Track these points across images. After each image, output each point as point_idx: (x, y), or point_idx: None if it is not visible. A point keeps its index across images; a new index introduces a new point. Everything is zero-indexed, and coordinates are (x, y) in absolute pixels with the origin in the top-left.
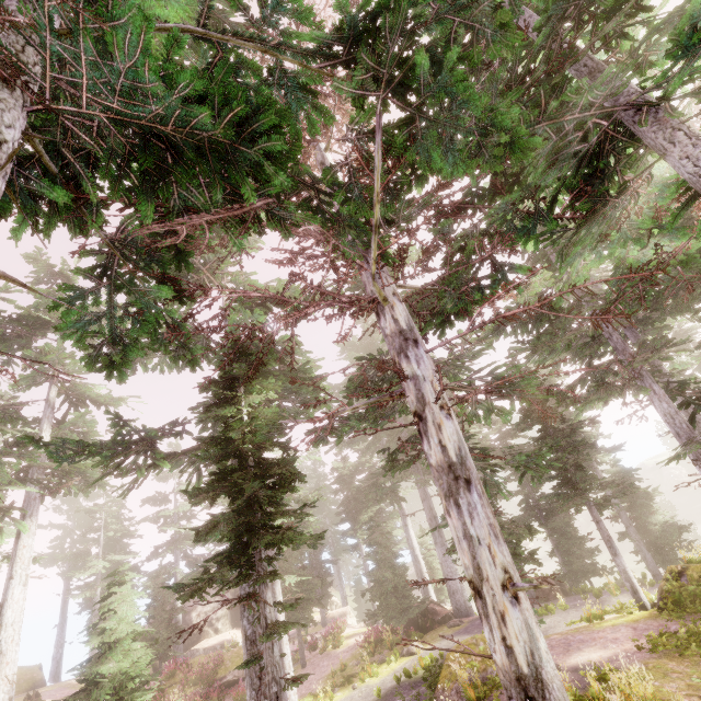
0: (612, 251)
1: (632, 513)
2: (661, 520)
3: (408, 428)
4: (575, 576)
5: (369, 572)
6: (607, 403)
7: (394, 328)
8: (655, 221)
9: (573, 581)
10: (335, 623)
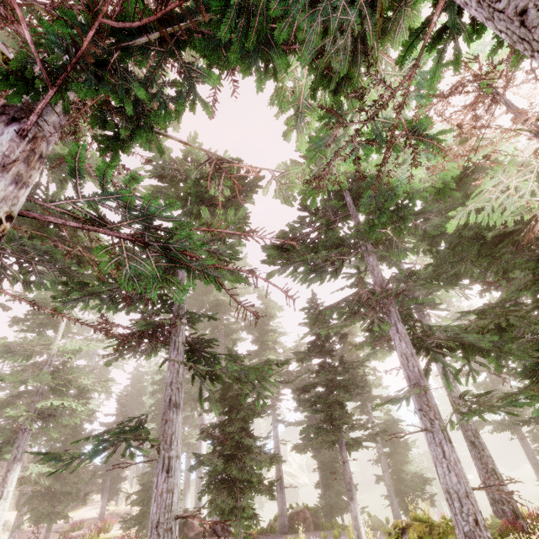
0: (369, 152)
1: (391, 459)
2: (412, 470)
3: (224, 345)
4: (330, 511)
5: (142, 474)
6: (373, 347)
7: (3, 101)
8: (412, 121)
9: (327, 515)
10: (104, 522)
